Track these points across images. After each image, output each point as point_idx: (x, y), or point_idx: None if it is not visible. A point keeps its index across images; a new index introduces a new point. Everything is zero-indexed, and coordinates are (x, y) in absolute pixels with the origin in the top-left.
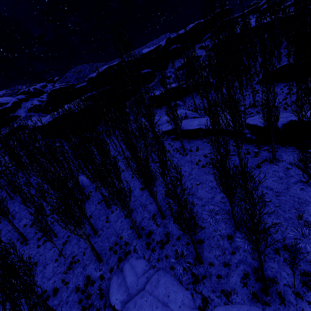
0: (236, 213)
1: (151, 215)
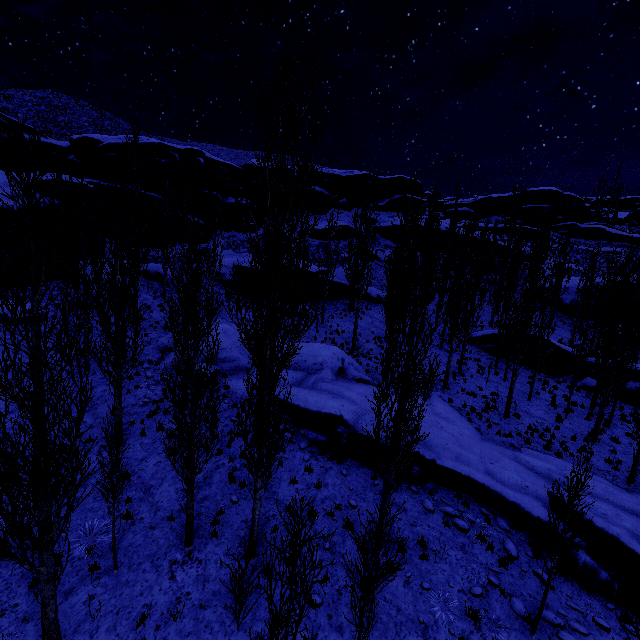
0: None
1: None
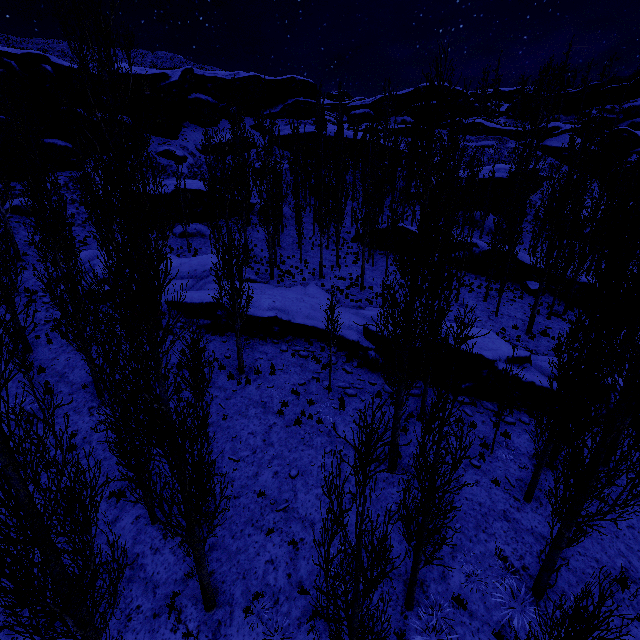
0: (397, 559)
1: (161, 596)
